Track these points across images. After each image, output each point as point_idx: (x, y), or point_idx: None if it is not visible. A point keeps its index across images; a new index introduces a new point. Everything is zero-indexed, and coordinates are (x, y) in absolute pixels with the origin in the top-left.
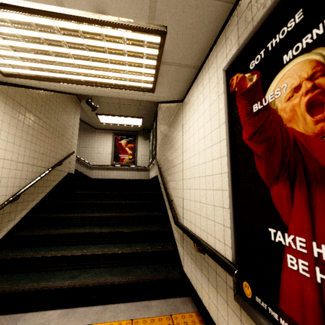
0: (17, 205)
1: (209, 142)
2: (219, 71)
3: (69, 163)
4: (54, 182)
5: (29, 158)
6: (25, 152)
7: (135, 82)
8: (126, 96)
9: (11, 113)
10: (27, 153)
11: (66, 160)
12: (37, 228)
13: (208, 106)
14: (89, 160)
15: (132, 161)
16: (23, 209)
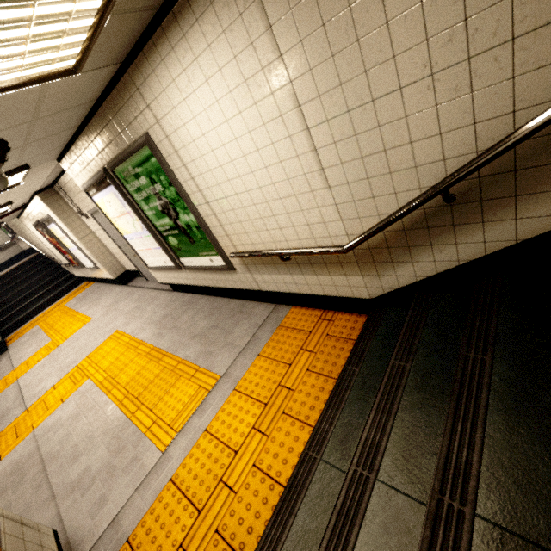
0: None
1: (45, 240)
2: (31, 223)
3: None
4: None
5: None
6: None
7: None
8: None
9: None
10: None
11: None
12: None
13: (36, 230)
14: None
15: None
16: None
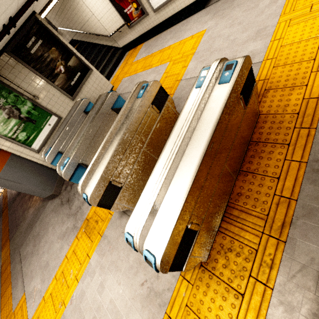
0: None
1: (101, 1)
2: None
3: None
4: None
5: None
6: None
7: None
8: None
9: None
10: None
11: None
12: None
13: None
14: None
15: None
16: None
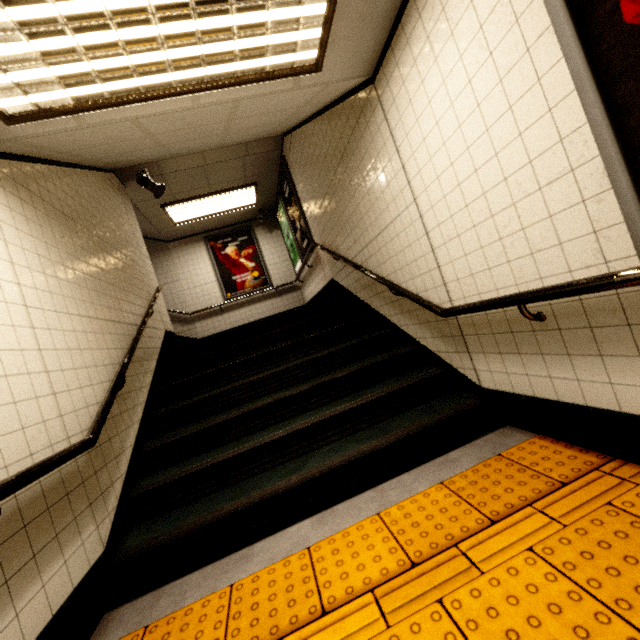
0: (123, 399)
1: (499, 106)
2: None
3: (160, 313)
4: (154, 350)
5: (101, 309)
6: (91, 296)
7: (284, 53)
8: (239, 120)
9: (37, 219)
10: (94, 299)
11: (153, 308)
12: (175, 431)
13: (474, 32)
14: (179, 306)
15: (262, 280)
16: (135, 405)
